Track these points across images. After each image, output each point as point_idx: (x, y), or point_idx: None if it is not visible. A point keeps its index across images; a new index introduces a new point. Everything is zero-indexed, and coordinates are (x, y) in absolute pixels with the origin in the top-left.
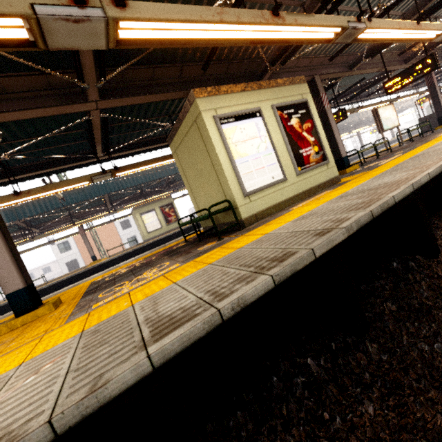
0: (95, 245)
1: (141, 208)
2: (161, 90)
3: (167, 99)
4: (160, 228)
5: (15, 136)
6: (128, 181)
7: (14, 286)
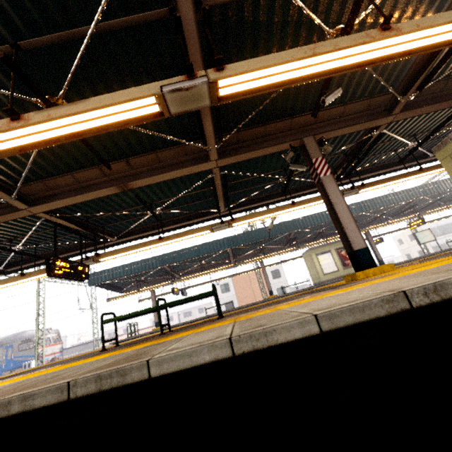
0: (259, 286)
1: (317, 249)
2: (444, 99)
3: (448, 107)
4: (336, 271)
5: (299, 161)
6: (315, 219)
7: (359, 245)
